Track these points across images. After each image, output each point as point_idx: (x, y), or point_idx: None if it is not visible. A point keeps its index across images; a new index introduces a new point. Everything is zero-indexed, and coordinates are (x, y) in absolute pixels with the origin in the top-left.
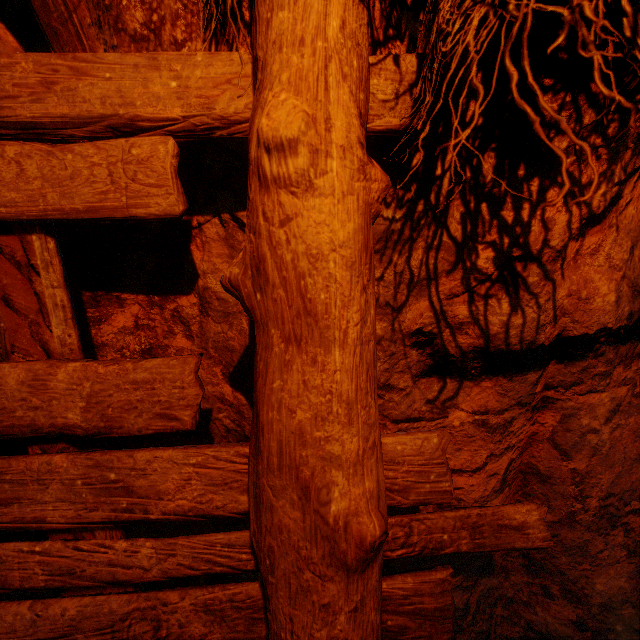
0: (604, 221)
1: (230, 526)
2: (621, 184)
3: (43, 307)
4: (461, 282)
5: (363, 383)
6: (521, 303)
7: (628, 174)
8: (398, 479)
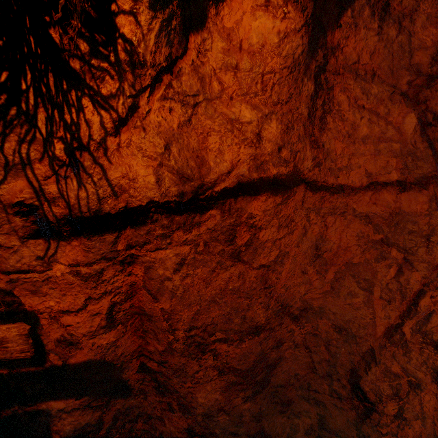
0: (129, 123)
1: None
2: (135, 97)
3: None
4: (50, 167)
5: None
6: (83, 181)
7: (138, 91)
8: None
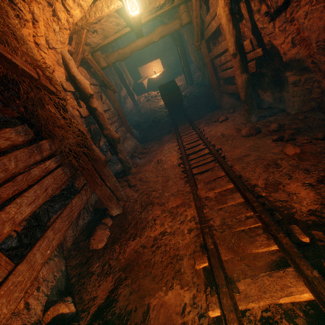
0: None
1: (261, 64)
2: None
3: (224, 34)
4: None
5: (230, 37)
6: None
7: None
8: (246, 48)
